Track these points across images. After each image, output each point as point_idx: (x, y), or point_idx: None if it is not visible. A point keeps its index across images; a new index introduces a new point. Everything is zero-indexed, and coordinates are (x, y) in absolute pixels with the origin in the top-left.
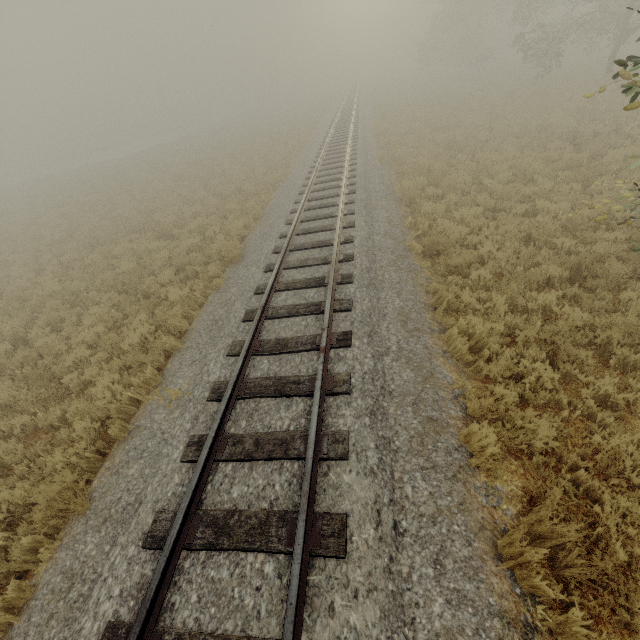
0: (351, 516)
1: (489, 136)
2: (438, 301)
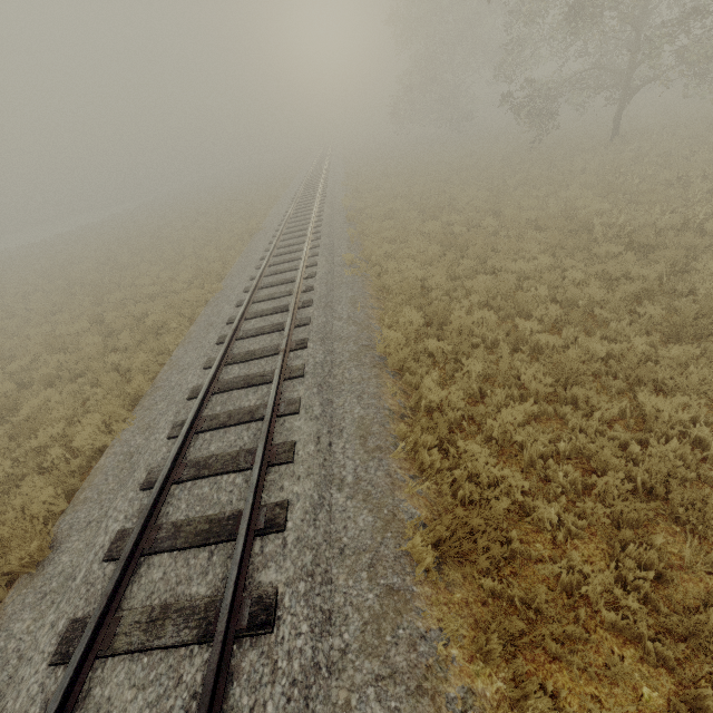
0: None
1: (497, 223)
2: None
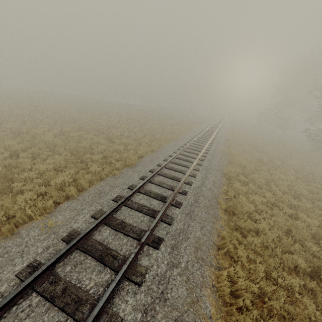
0: None
1: (281, 164)
2: (222, 245)
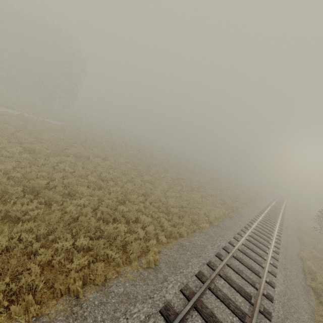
0: (284, 218)
1: None
2: (298, 222)
